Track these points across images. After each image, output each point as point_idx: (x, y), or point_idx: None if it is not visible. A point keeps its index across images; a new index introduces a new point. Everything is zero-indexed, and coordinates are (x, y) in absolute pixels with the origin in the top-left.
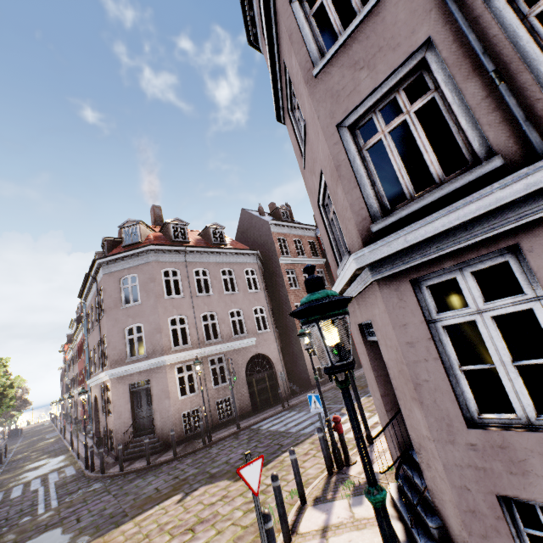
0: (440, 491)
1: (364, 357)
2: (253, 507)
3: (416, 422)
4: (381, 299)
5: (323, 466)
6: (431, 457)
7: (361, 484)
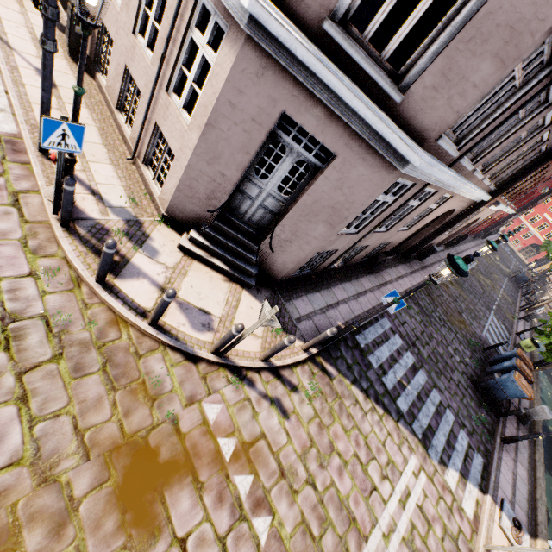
0: (287, 251)
1: (242, 134)
2: (6, 334)
3: (309, 228)
4: (385, 179)
5: (9, 208)
6: (302, 242)
7: (129, 230)
